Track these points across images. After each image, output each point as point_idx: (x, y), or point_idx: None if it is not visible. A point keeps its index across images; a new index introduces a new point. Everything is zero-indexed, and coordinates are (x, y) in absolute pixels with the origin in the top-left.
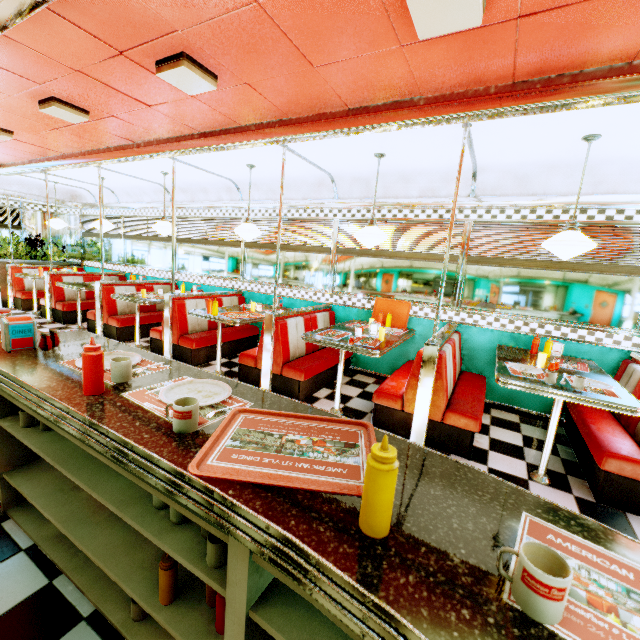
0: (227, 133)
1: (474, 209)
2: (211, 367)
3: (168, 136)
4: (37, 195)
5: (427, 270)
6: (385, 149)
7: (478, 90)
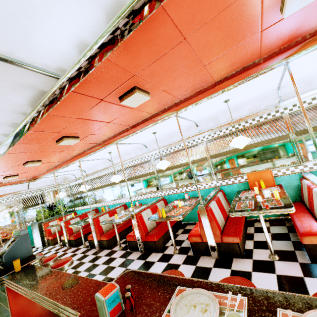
0: (146, 121)
1: (284, 107)
2: (169, 248)
3: (114, 134)
4: (49, 184)
5: (271, 148)
6: (230, 96)
7: (297, 40)
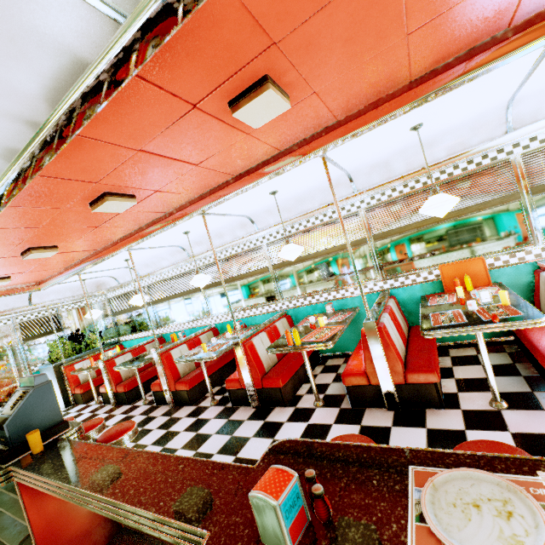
0: (266, 164)
1: (515, 143)
2: (304, 399)
3: (201, 193)
4: (70, 296)
5: (485, 219)
6: (426, 117)
7: None
